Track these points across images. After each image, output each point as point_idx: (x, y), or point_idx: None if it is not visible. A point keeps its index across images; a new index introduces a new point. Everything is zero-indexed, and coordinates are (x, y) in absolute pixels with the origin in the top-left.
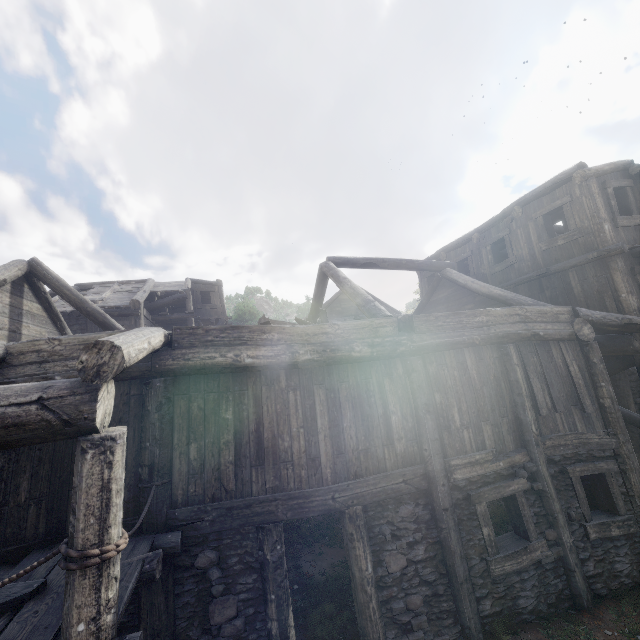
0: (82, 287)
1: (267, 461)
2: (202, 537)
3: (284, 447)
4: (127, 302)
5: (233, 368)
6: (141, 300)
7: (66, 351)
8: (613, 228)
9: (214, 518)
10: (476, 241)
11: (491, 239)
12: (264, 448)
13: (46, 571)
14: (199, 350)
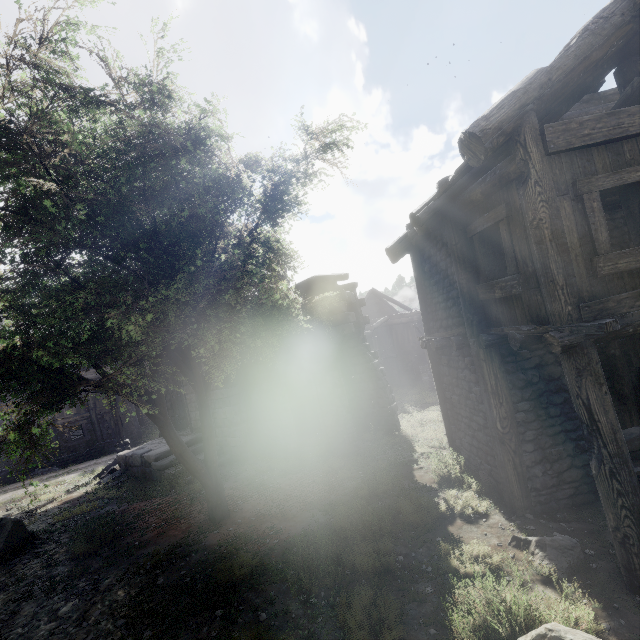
0: None
1: None
2: None
3: None
4: None
5: None
6: None
7: None
8: None
9: None
10: None
11: None
12: None
13: None
14: None
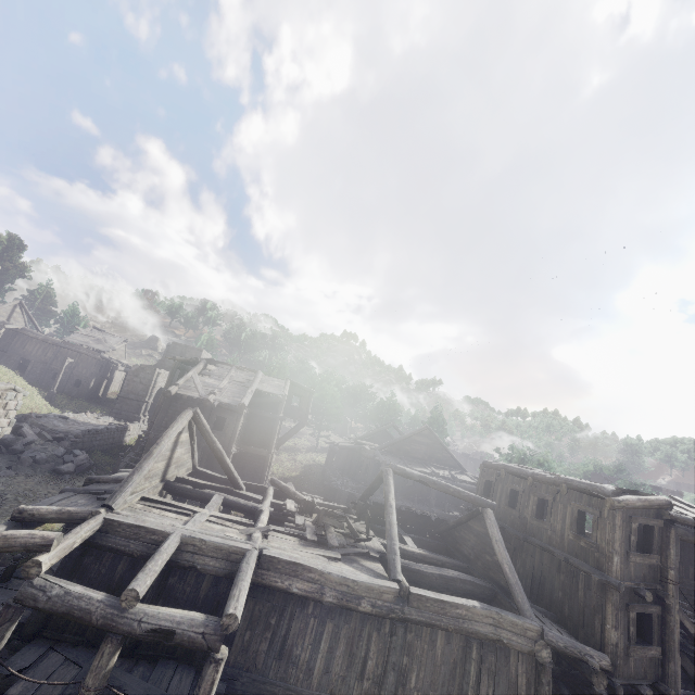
0: (209, 362)
1: (284, 659)
2: (235, 689)
3: (296, 653)
4: (237, 401)
5: (285, 591)
6: (247, 403)
7: (207, 550)
8: (624, 561)
9: (244, 682)
10: (529, 484)
11: (540, 493)
12: (285, 650)
13: (167, 683)
14: (271, 573)
